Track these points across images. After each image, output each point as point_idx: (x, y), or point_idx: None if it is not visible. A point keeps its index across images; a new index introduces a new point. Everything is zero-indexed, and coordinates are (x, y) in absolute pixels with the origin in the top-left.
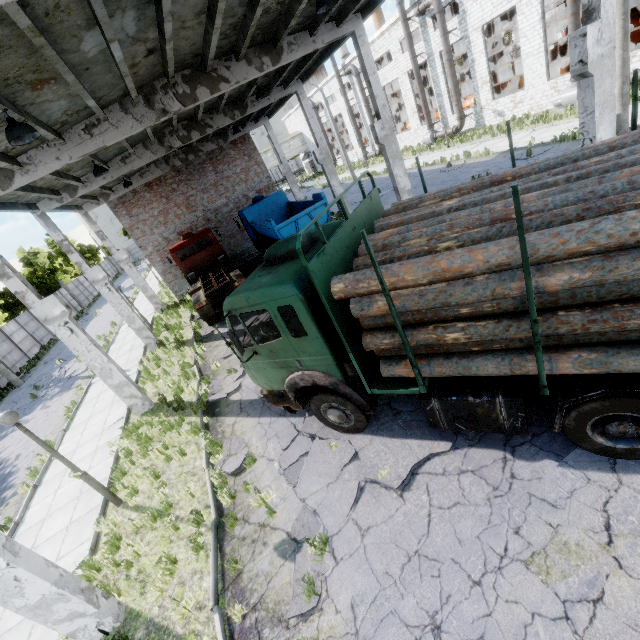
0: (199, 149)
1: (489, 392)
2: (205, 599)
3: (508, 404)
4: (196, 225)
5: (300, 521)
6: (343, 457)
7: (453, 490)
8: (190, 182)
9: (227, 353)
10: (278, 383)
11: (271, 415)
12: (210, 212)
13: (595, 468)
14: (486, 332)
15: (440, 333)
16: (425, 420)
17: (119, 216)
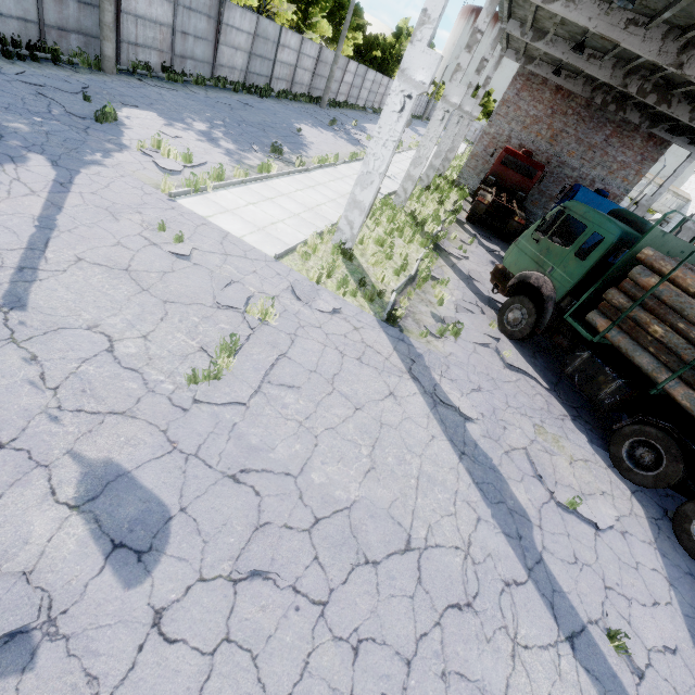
0: (625, 109)
1: (620, 376)
2: (389, 287)
3: (621, 387)
4: (537, 155)
5: (451, 319)
6: (491, 333)
7: (530, 392)
8: (582, 123)
9: (465, 241)
10: (518, 269)
11: (467, 286)
12: (558, 159)
13: (602, 458)
14: (675, 341)
15: (653, 322)
16: (546, 373)
17: (512, 84)
